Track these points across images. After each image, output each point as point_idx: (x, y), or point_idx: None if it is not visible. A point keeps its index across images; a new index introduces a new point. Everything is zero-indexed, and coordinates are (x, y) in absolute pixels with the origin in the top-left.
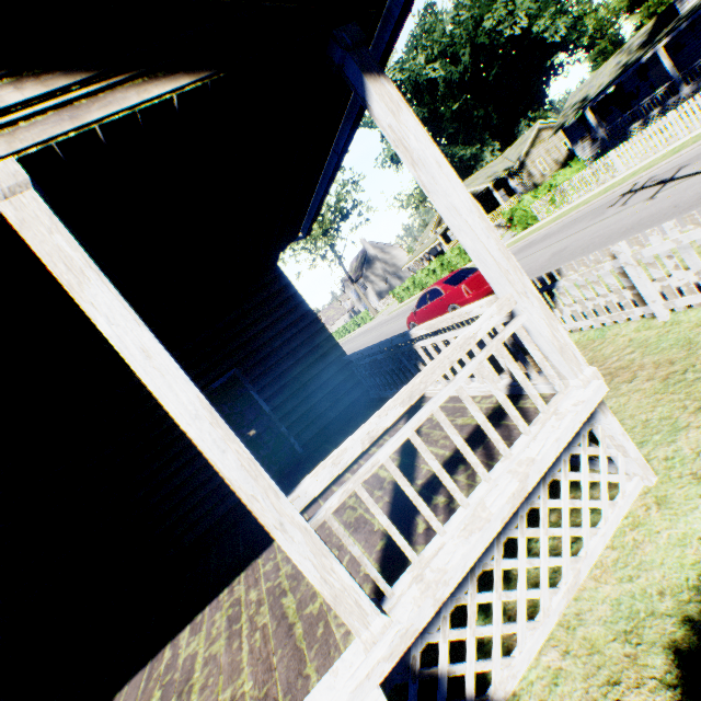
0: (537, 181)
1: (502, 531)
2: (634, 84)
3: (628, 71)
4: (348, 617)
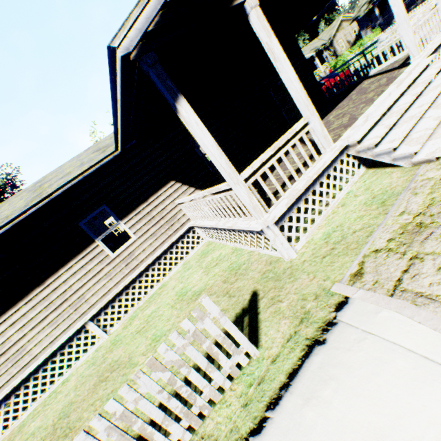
0: (338, 54)
1: (434, 53)
2: None
3: None
4: (417, 51)
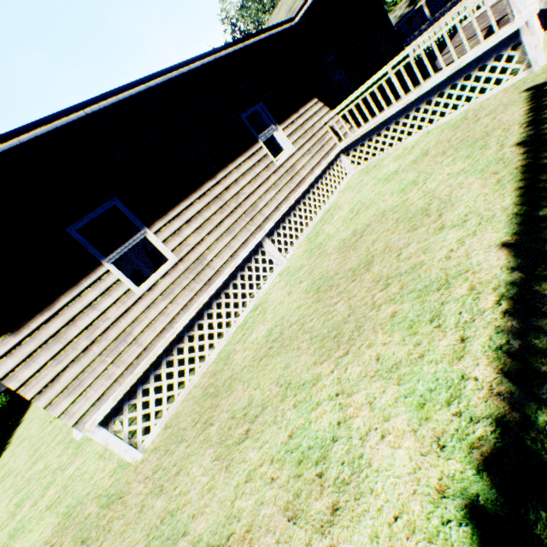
0: None
1: None
2: (405, 29)
3: (408, 15)
4: None
